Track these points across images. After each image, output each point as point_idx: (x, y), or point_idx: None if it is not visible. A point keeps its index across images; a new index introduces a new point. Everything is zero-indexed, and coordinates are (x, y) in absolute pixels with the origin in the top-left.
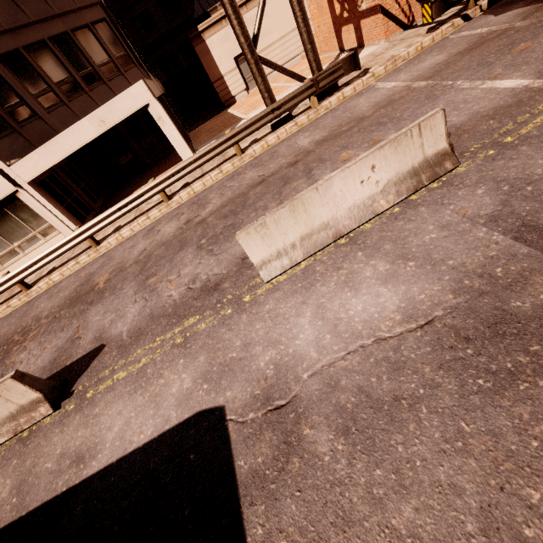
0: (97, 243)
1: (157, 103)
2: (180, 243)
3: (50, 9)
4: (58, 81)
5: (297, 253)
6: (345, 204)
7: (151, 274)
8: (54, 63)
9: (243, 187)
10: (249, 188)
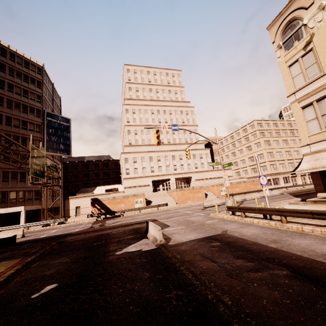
0: None
1: (24, 211)
2: None
3: (25, 186)
4: (12, 198)
5: None
6: (1, 237)
7: None
8: (15, 195)
9: None
10: None
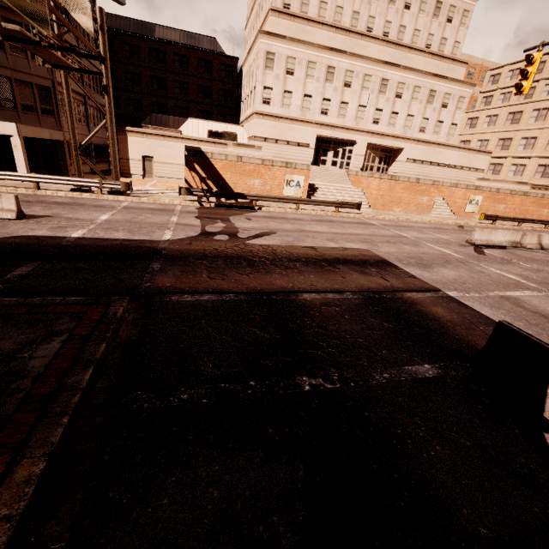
0: None
1: (18, 139)
2: None
3: (7, 64)
4: None
5: None
6: None
7: None
8: None
9: None
10: None
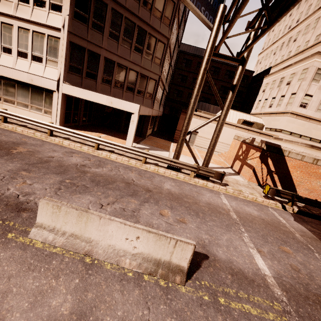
0: (51, 135)
1: (137, 116)
2: (62, 171)
3: (140, 63)
4: (117, 79)
5: (60, 239)
6: (109, 241)
7: (30, 170)
8: (123, 74)
9: (121, 176)
10: (120, 180)
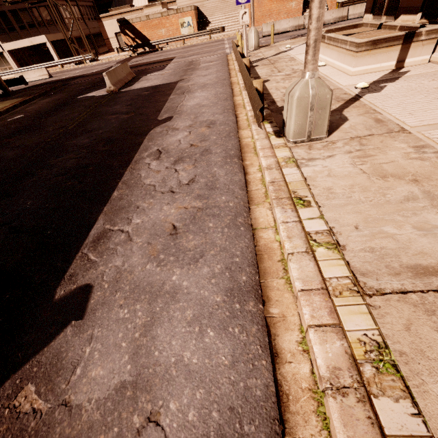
0: None
1: (49, 43)
2: None
3: None
4: (28, 22)
5: None
6: (32, 77)
7: None
8: (28, 16)
9: None
10: None
